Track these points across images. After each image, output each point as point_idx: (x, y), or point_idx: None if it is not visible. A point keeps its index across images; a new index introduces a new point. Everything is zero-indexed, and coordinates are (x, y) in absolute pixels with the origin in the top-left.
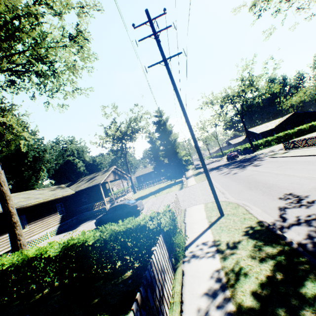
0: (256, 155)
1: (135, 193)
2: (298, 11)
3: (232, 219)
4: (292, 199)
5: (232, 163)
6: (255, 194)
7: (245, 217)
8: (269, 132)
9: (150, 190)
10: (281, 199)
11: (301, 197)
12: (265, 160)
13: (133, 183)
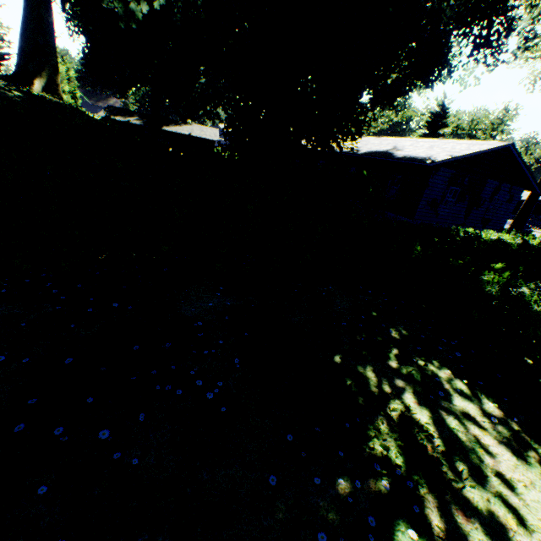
0: None
1: None
2: None
3: None
4: None
5: None
6: None
7: None
8: None
9: None
10: None
11: None
12: None
13: None
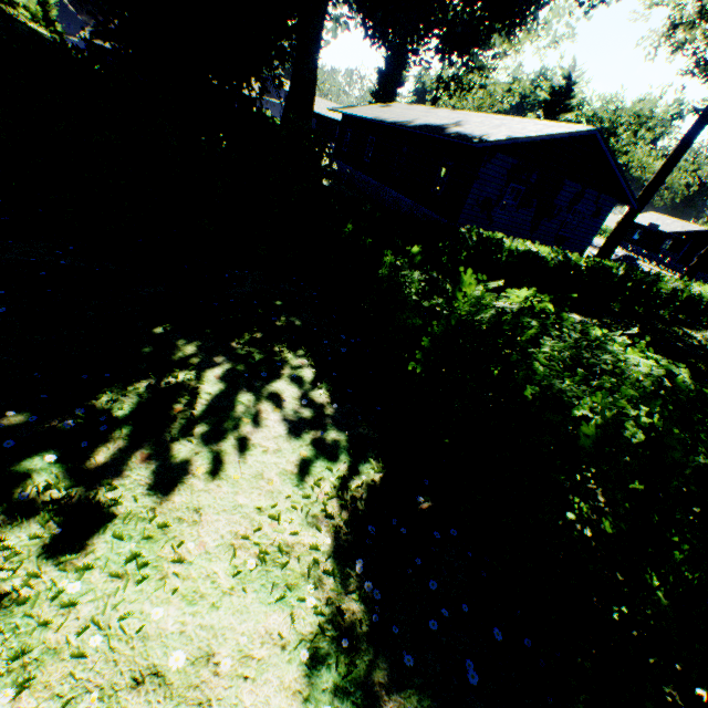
0: None
1: None
2: None
3: None
4: None
5: None
6: None
7: None
8: None
9: None
10: None
11: None
12: None
13: None
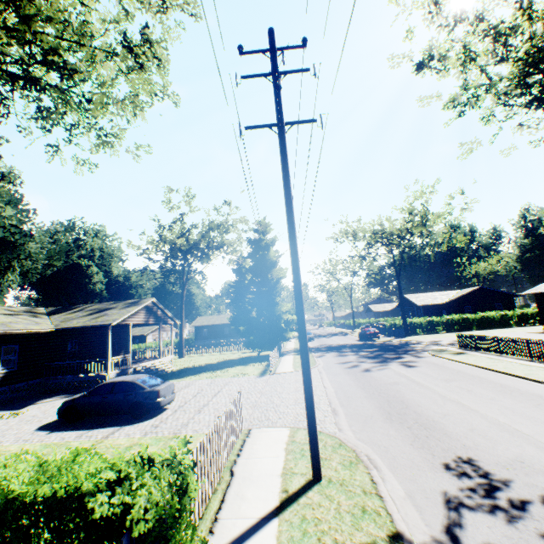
0: (408, 342)
1: (181, 357)
2: (520, 129)
3: (336, 501)
4: (474, 480)
5: (367, 347)
6: (397, 437)
7: (365, 505)
8: (436, 307)
9: (210, 360)
10: (450, 469)
11: (494, 481)
12: (424, 359)
13: (183, 338)
